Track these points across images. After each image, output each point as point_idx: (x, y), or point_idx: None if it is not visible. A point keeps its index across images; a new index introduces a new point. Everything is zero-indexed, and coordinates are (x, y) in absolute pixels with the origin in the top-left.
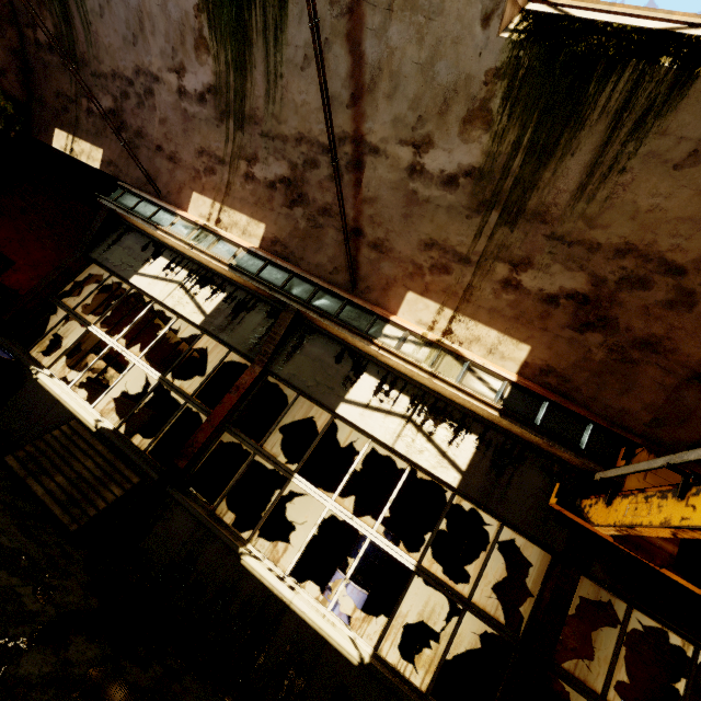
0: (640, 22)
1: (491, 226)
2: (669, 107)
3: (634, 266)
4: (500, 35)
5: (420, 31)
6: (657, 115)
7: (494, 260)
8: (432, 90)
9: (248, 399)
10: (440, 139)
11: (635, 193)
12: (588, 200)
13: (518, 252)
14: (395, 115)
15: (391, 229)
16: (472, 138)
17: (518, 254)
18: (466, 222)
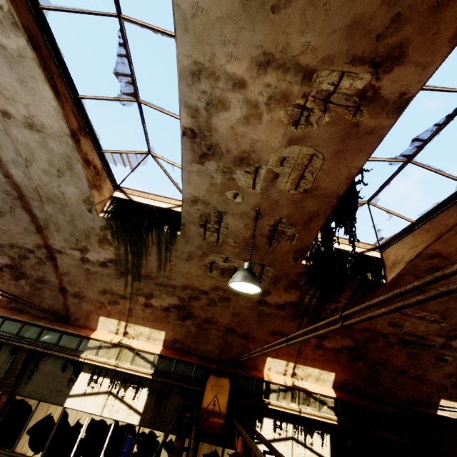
0: (159, 204)
1: (130, 281)
2: (174, 243)
3: (191, 292)
4: (99, 215)
5: (61, 210)
6: (171, 245)
7: (137, 295)
8: (78, 230)
9: (0, 419)
10: (92, 248)
11: (179, 267)
12: (164, 270)
13: (146, 291)
14: (64, 238)
15: (82, 286)
16: (106, 248)
17: (146, 292)
18: (118, 280)
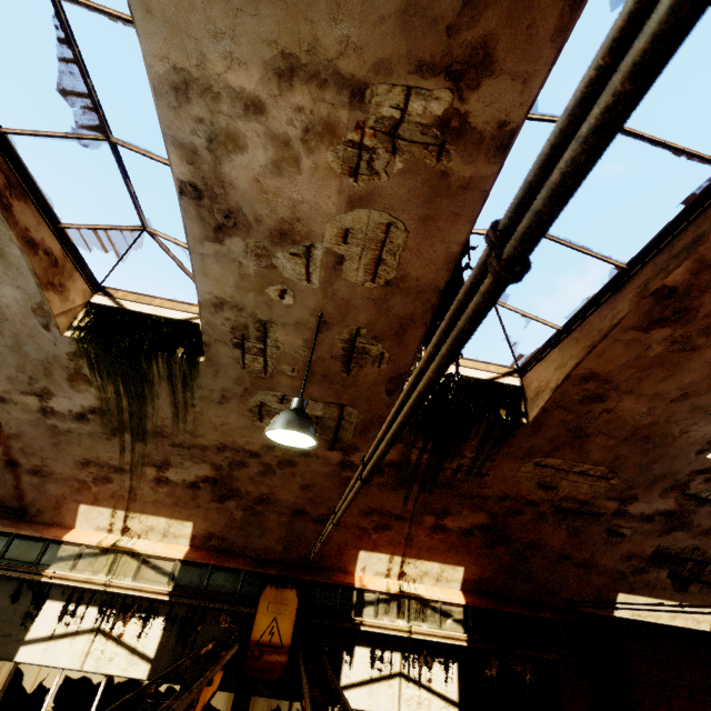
0: (171, 313)
1: (129, 443)
2: (195, 376)
3: (233, 455)
4: (64, 334)
5: None
6: (192, 379)
7: (142, 466)
8: (30, 361)
9: None
10: (58, 390)
11: (209, 416)
12: (184, 422)
13: (158, 457)
14: (8, 375)
15: (46, 456)
16: (83, 389)
17: (158, 459)
18: (109, 443)
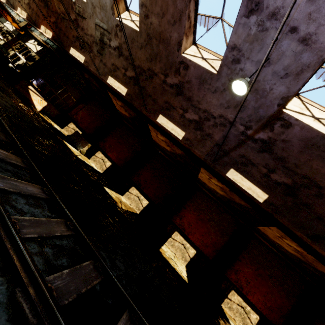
0: None
1: None
2: None
3: None
4: None
5: None
6: None
7: None
8: None
9: None
10: None
11: None
12: None
13: None
14: None
15: None
16: None
17: None
18: None
